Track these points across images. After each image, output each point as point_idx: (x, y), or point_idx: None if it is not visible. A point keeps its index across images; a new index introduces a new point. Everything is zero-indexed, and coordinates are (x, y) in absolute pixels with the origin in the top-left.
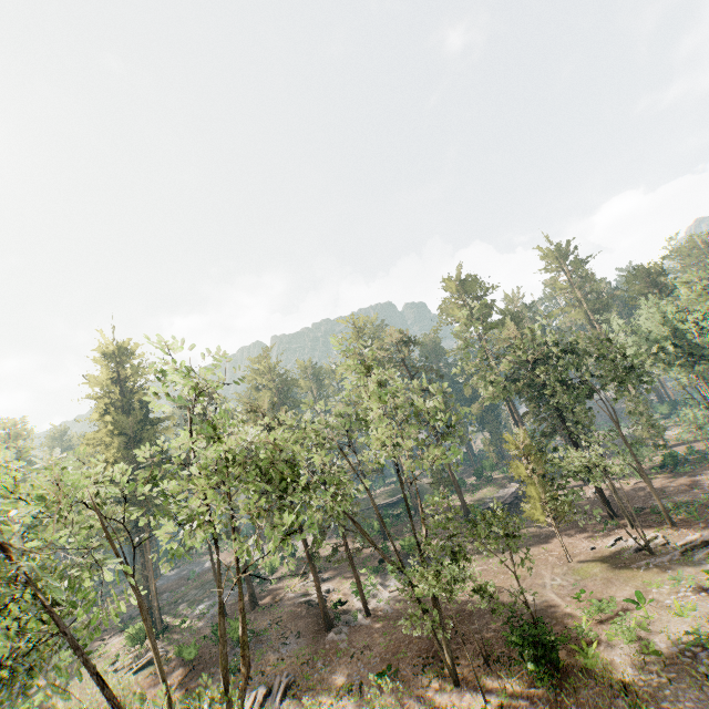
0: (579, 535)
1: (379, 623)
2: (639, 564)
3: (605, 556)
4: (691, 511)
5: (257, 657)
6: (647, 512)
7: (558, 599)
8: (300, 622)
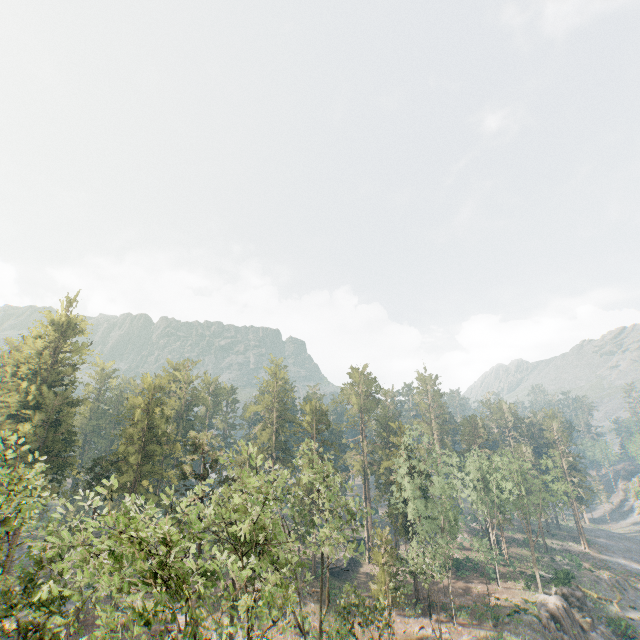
0: (396, 615)
1: None
2: None
3: (413, 639)
4: (467, 614)
5: None
6: (439, 606)
7: None
8: None
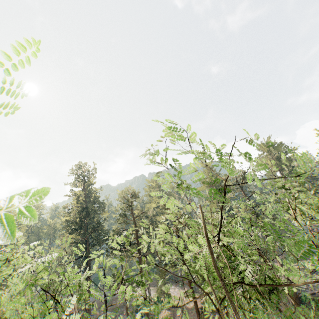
0: None
1: None
2: None
3: None
4: None
5: None
6: None
7: None
8: None
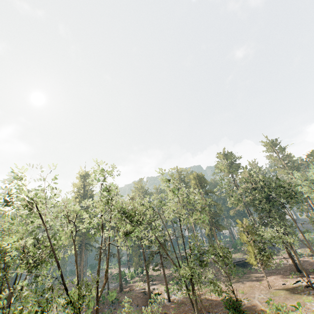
0: (279, 278)
1: (173, 304)
2: (305, 292)
3: (288, 288)
4: None
5: (118, 310)
6: None
7: (259, 303)
8: (139, 299)
